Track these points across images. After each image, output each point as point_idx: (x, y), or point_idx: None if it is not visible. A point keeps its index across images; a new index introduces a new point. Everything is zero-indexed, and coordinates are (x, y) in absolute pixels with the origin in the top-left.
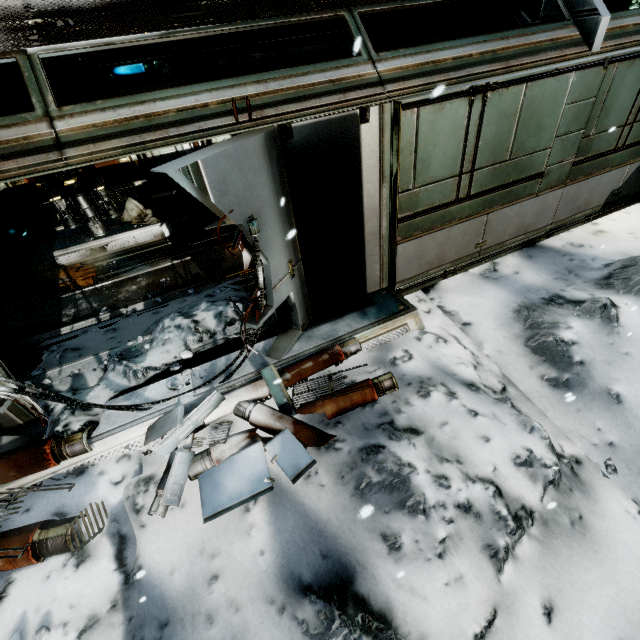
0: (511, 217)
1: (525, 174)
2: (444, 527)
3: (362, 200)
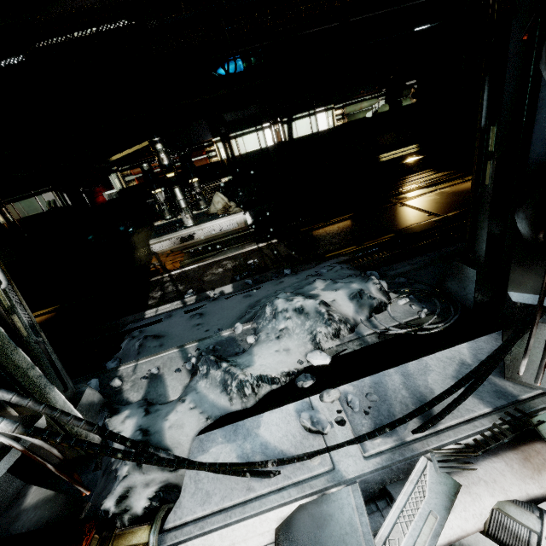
0: None
1: None
2: None
3: None
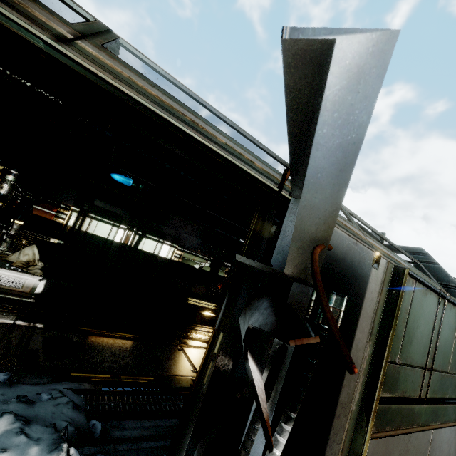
0: (444, 442)
1: (454, 394)
2: None
3: (349, 350)
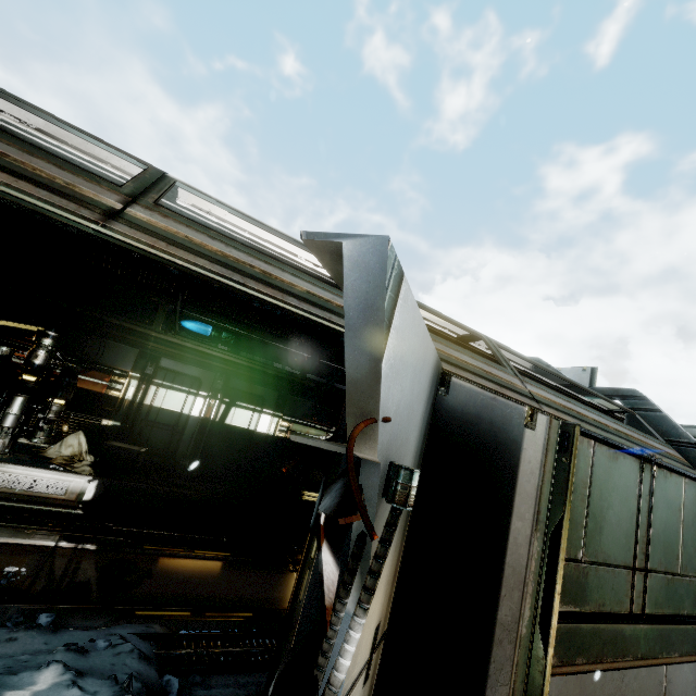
0: (692, 687)
1: None
2: None
3: (505, 545)
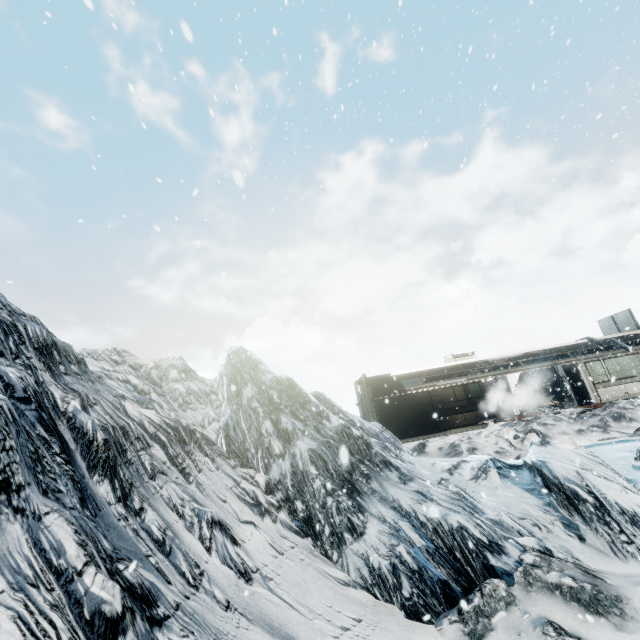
0: (633, 386)
1: (628, 375)
2: (621, 403)
3: (582, 379)
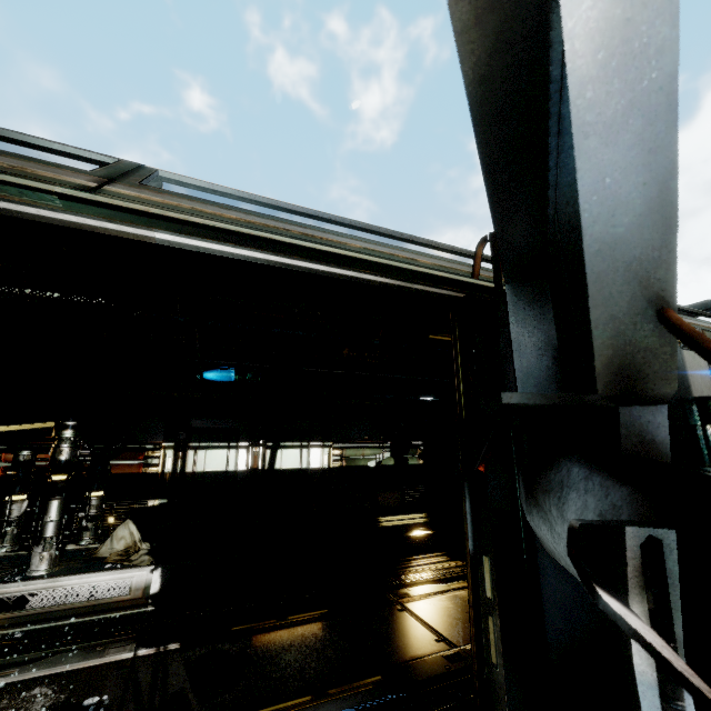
0: None
1: None
2: None
3: None
